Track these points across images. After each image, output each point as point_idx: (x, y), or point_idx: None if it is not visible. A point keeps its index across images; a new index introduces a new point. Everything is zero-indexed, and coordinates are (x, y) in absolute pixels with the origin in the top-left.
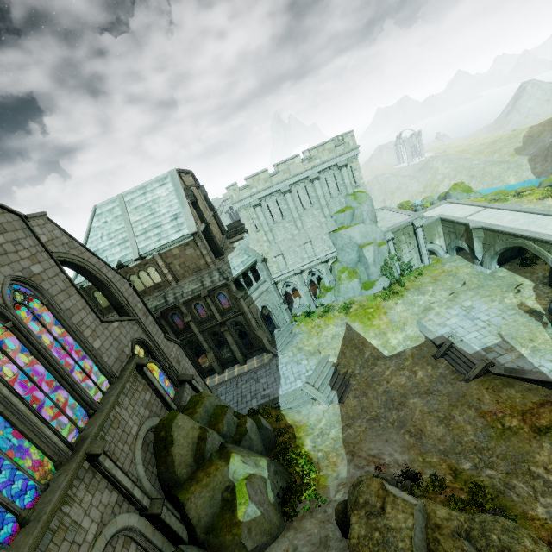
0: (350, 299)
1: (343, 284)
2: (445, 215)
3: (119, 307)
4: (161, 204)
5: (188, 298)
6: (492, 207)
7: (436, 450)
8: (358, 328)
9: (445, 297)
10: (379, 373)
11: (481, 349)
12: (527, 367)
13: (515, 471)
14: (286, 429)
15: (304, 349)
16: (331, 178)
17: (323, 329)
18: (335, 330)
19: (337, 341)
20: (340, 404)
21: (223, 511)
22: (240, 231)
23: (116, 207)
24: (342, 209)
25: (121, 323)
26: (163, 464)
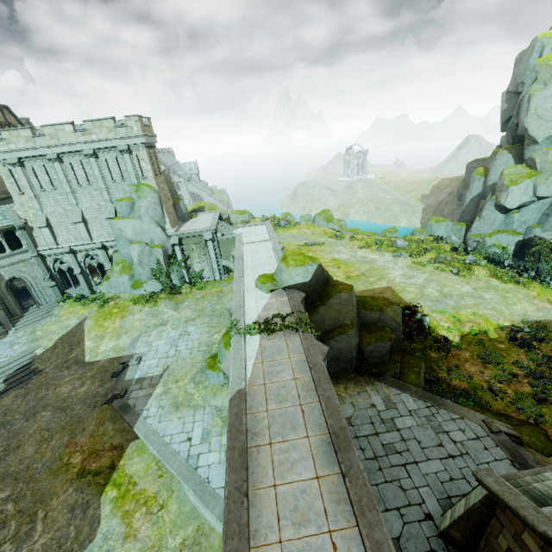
0: (119, 294)
1: (113, 276)
2: (240, 235)
3: None
4: None
5: None
6: (271, 240)
7: (3, 471)
8: (88, 325)
9: (188, 316)
10: (62, 376)
11: (137, 378)
12: (138, 408)
13: (27, 510)
14: None
15: (35, 333)
16: (113, 160)
17: (70, 318)
18: (71, 322)
19: (61, 333)
20: None
21: None
22: None
23: None
24: (124, 197)
25: None
26: None
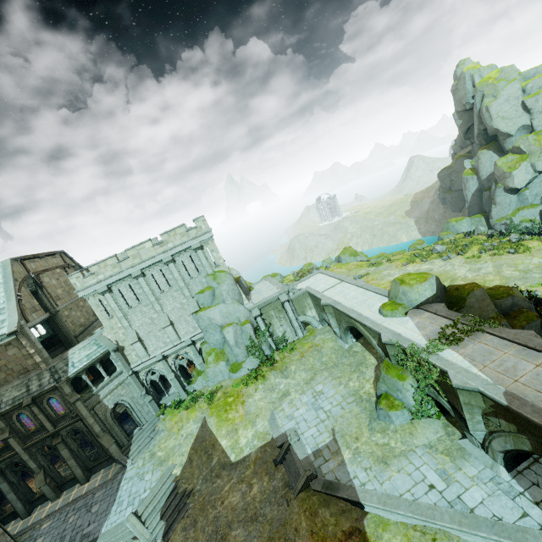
0: (219, 384)
1: (210, 368)
2: (310, 287)
3: None
4: None
5: (6, 409)
6: (345, 281)
7: None
8: (213, 424)
9: (304, 378)
10: (219, 487)
11: (312, 453)
12: (343, 480)
13: None
14: None
15: (156, 455)
16: (188, 259)
17: (183, 426)
18: (191, 428)
19: (189, 443)
20: (163, 541)
21: None
22: None
23: None
24: (203, 289)
25: None
26: None
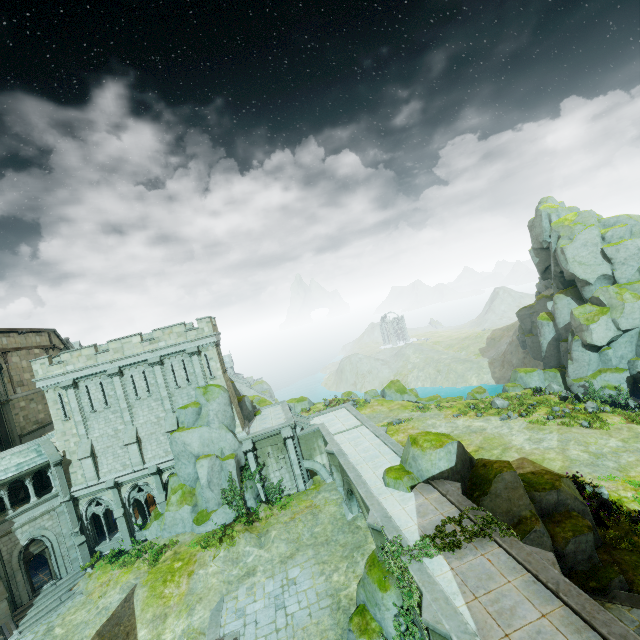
0: (176, 537)
1: (170, 511)
2: (324, 425)
3: None
4: None
5: None
6: (365, 425)
7: None
8: (140, 599)
9: (282, 553)
10: None
11: None
12: None
13: None
14: None
15: (53, 633)
16: (180, 364)
17: (106, 592)
18: (112, 598)
19: (98, 623)
20: None
21: None
22: None
23: None
24: (189, 403)
25: None
26: None
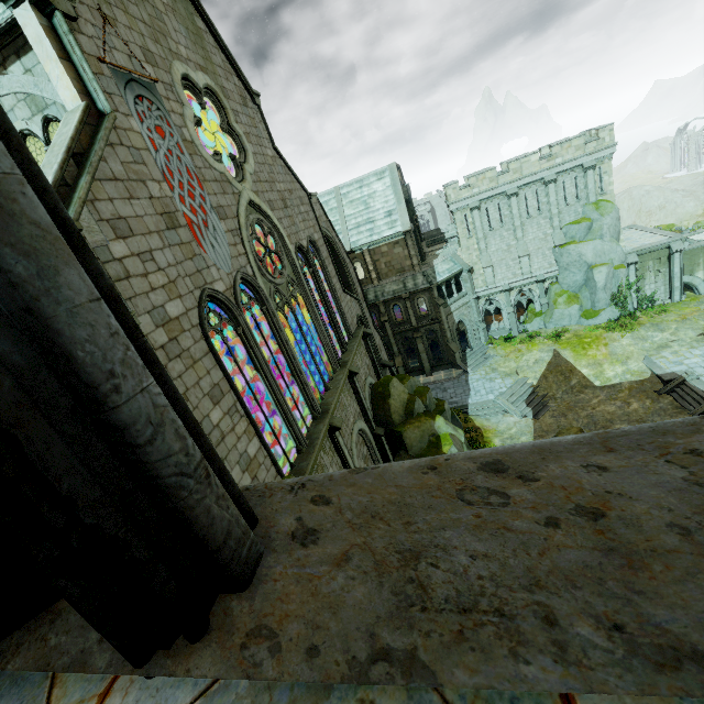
0: (563, 328)
1: (559, 309)
2: None
3: (347, 286)
4: (377, 199)
5: (388, 298)
6: None
7: None
8: (568, 355)
9: (691, 337)
10: (584, 400)
11: None
12: None
13: None
14: (474, 429)
15: (499, 370)
16: (571, 181)
17: (523, 354)
18: (539, 355)
19: (540, 365)
20: (534, 419)
21: (430, 448)
22: (439, 241)
23: (331, 199)
24: (577, 220)
25: (351, 298)
26: (381, 409)
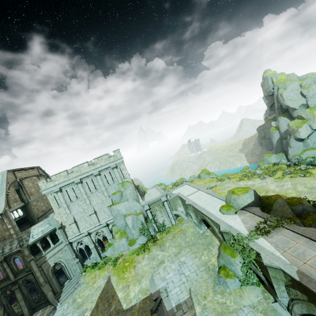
0: (121, 253)
1: (116, 242)
2: (180, 193)
3: None
4: None
5: None
6: (201, 190)
7: None
8: (114, 281)
9: (174, 252)
10: None
11: (175, 306)
12: None
13: None
14: None
15: (76, 301)
16: (108, 174)
17: (96, 281)
18: (100, 283)
19: (97, 293)
20: None
21: None
22: None
23: None
24: (116, 192)
25: None
26: None
